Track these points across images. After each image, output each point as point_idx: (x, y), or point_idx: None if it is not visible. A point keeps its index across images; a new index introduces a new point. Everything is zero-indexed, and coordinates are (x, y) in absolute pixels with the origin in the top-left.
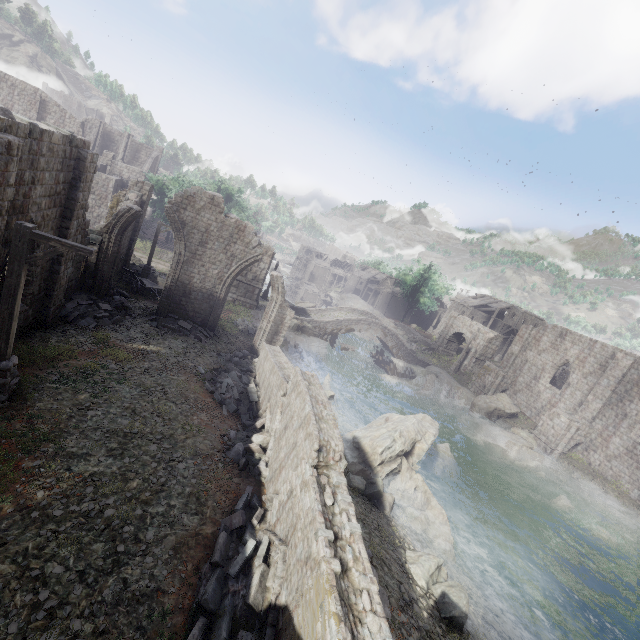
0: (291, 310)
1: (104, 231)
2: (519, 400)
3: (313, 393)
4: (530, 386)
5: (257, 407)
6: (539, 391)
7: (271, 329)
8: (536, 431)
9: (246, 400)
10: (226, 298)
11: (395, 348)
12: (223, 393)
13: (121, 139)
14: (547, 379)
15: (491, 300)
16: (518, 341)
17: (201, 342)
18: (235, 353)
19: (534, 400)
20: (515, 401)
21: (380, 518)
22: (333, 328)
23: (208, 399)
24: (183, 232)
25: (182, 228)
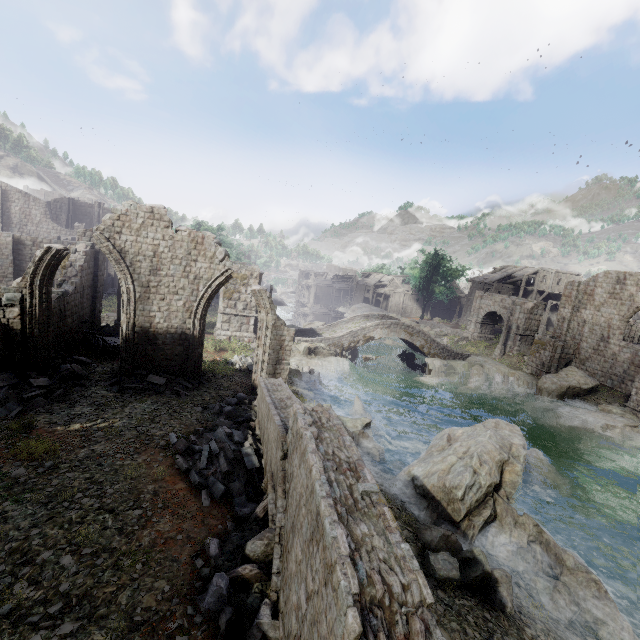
0: (289, 328)
1: (23, 286)
2: (591, 370)
3: (328, 448)
4: (599, 350)
5: (260, 476)
6: (613, 353)
7: (270, 358)
8: (631, 403)
9: (241, 469)
10: (203, 333)
11: (425, 346)
12: (203, 468)
13: (93, 210)
14: (619, 336)
15: (513, 269)
16: (566, 302)
17: (180, 397)
18: (226, 400)
19: (611, 365)
20: (586, 372)
21: (505, 632)
22: (349, 341)
23: (178, 485)
24: (125, 263)
25: (123, 258)
